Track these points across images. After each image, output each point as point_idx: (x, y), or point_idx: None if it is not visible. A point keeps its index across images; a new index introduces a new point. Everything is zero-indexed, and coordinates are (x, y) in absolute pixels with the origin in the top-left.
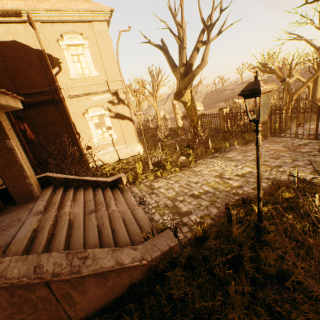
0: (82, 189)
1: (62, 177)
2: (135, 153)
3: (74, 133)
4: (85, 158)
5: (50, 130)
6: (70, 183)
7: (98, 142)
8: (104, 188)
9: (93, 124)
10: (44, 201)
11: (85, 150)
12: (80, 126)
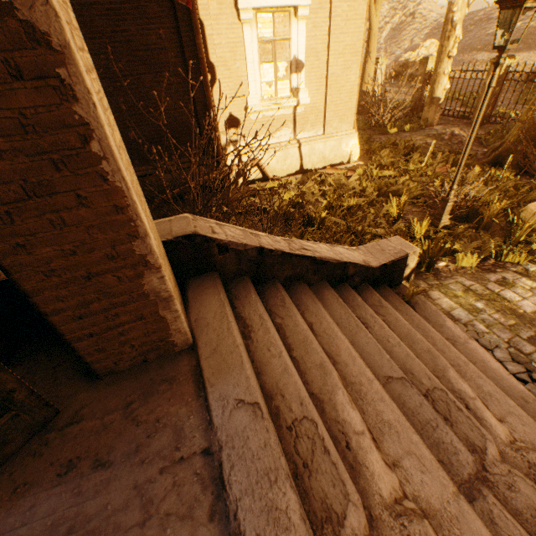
0: (315, 299)
1: (250, 244)
2: (341, 157)
3: (201, 64)
4: (220, 153)
5: (127, 38)
6: (268, 269)
7: (260, 108)
8: (355, 286)
9: (256, 40)
10: (269, 430)
11: (222, 127)
12: (217, 41)
